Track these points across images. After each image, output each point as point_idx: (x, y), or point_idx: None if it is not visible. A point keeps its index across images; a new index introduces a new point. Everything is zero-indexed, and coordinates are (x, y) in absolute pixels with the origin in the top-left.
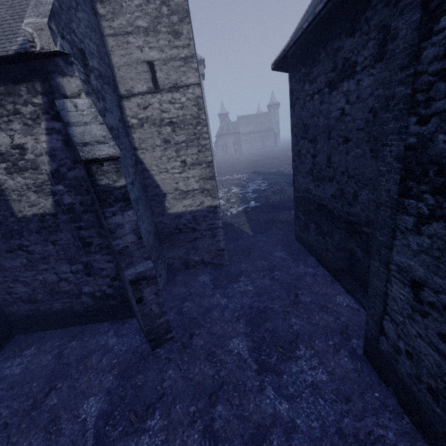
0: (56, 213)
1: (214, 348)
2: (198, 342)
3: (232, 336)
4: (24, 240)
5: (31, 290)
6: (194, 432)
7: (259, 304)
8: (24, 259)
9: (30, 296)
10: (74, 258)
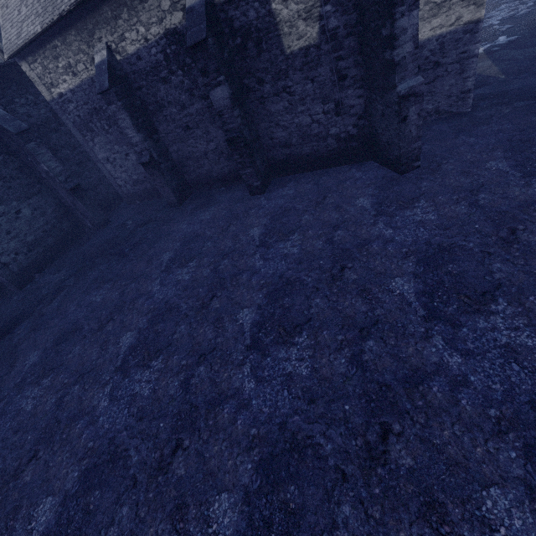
0: (320, 43)
1: (467, 169)
2: (448, 167)
3: (488, 161)
4: (288, 81)
5: (287, 135)
6: (460, 206)
7: (522, 136)
8: (286, 102)
9: (286, 141)
10: (328, 96)
